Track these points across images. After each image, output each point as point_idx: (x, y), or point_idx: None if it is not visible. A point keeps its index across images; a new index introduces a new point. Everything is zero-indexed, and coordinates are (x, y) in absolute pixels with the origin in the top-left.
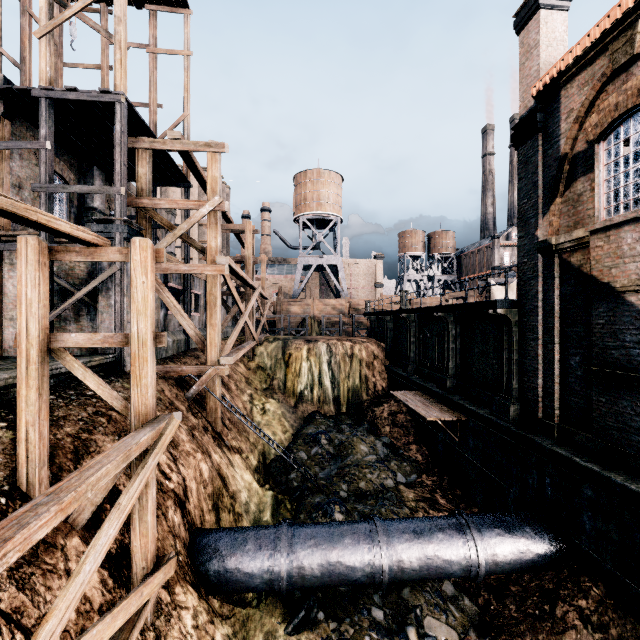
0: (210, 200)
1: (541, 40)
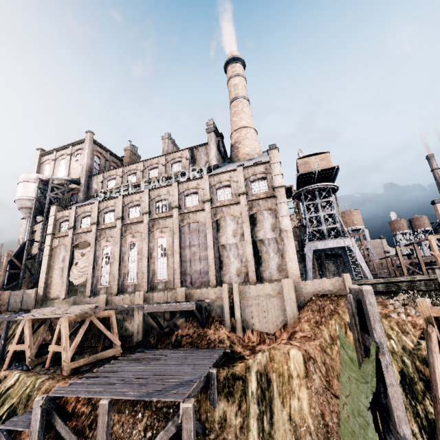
0: (363, 245)
1: (438, 209)
